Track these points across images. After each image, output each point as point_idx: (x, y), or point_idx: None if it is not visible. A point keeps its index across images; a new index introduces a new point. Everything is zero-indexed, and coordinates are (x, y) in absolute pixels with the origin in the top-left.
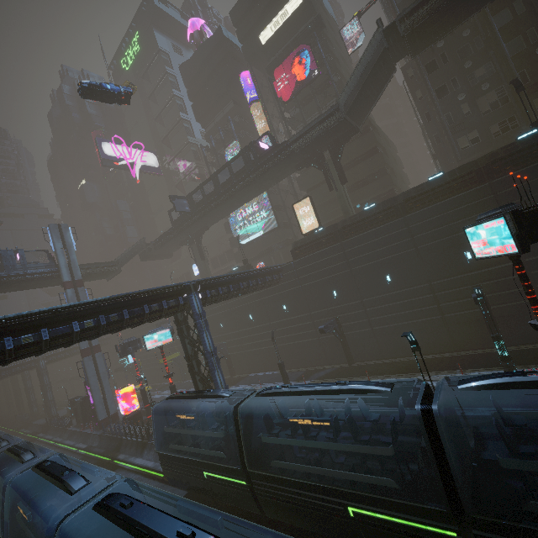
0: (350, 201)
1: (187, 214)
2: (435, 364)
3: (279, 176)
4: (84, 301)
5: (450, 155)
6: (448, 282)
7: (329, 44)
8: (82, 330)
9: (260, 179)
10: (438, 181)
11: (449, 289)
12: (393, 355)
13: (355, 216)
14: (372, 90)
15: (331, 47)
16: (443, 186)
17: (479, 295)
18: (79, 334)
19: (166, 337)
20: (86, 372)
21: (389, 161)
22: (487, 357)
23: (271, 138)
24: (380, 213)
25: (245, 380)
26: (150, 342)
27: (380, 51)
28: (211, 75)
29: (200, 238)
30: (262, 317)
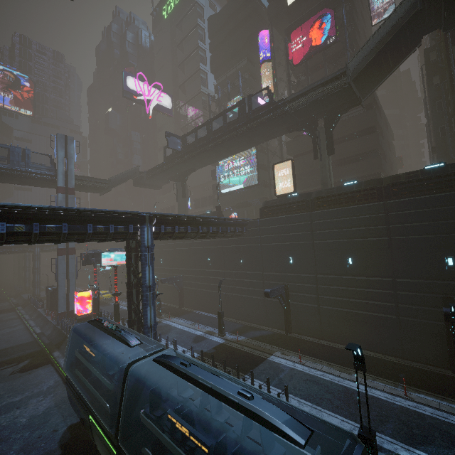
0: (331, 173)
1: (178, 153)
2: (376, 366)
3: (269, 134)
4: (17, 204)
5: (453, 150)
6: (416, 283)
7: (354, 13)
8: (11, 233)
9: (249, 133)
10: (437, 171)
11: (414, 291)
12: (333, 338)
13: (332, 189)
14: (388, 60)
15: (356, 17)
16: (441, 178)
17: (454, 313)
18: (6, 236)
19: (121, 258)
20: (57, 269)
21: (383, 144)
22: (439, 379)
23: (269, 93)
24: (360, 191)
25: (189, 315)
26: (106, 259)
27: (410, 14)
28: (234, 30)
29: (186, 177)
30: (219, 263)
